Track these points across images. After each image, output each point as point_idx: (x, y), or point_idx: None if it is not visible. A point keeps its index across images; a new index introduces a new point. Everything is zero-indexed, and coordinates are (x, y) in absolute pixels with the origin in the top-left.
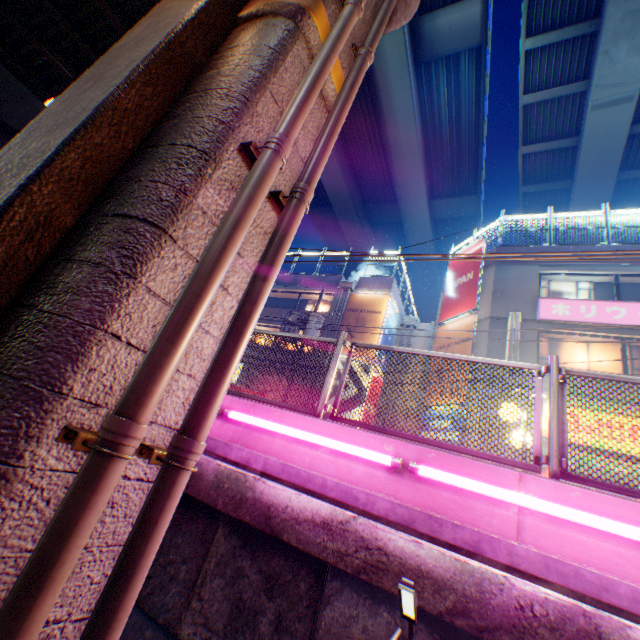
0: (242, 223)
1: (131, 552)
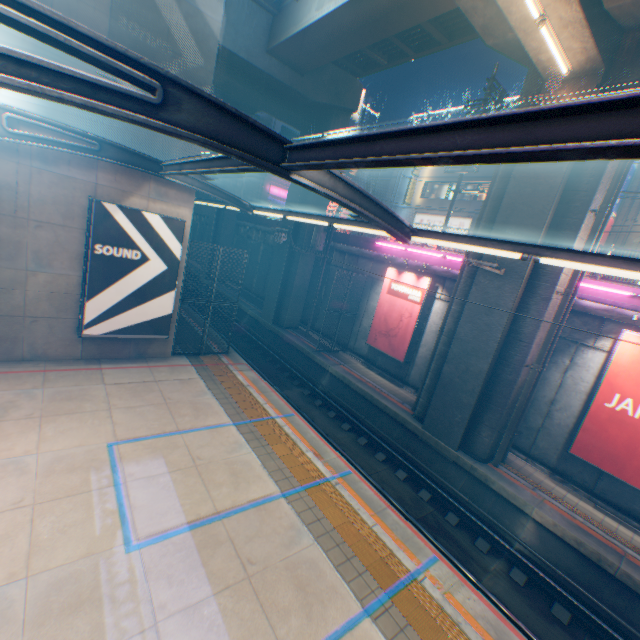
0: (592, 241)
1: (564, 312)
